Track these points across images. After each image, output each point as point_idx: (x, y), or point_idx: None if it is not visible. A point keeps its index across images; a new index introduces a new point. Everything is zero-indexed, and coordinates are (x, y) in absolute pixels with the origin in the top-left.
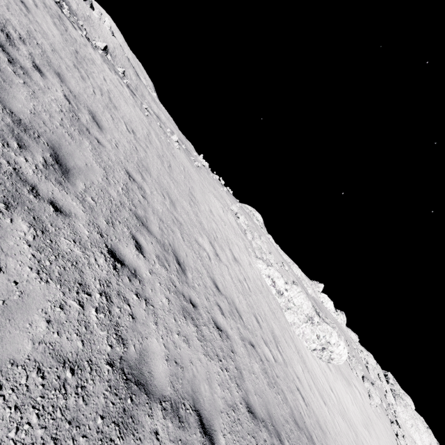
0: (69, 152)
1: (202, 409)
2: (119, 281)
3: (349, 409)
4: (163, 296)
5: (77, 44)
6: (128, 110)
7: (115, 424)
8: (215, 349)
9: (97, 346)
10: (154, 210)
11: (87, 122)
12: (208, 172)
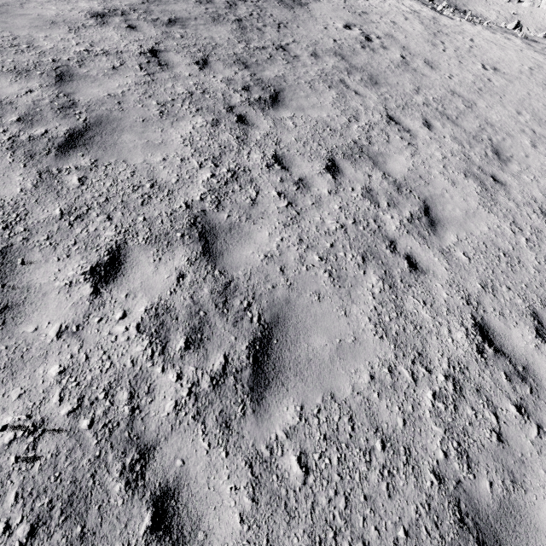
0: (384, 78)
1: (436, 210)
2: (387, 127)
3: None
4: (438, 153)
5: (444, 28)
6: (501, 55)
7: (342, 153)
8: (516, 219)
9: (350, 134)
10: (479, 116)
11: (418, 67)
12: None
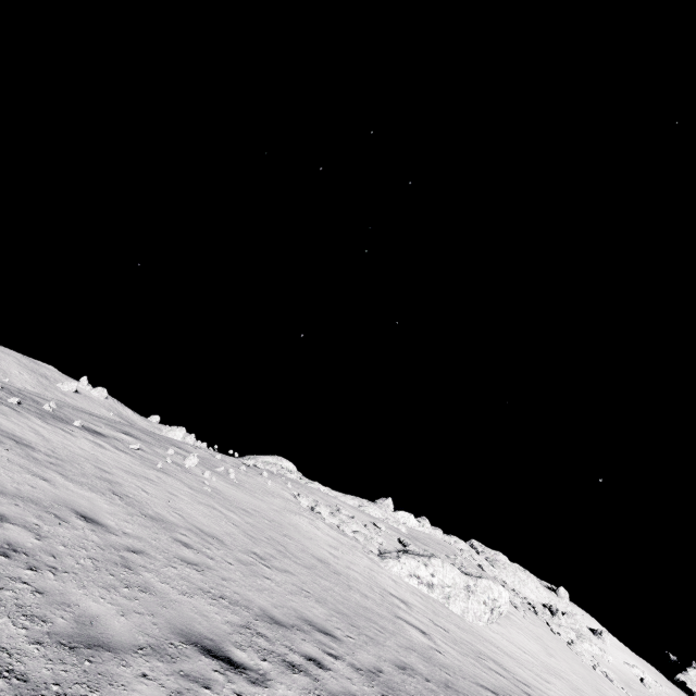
0: None
1: None
2: None
3: (537, 653)
4: None
5: (75, 465)
6: (195, 510)
7: None
8: None
9: None
10: (438, 682)
11: (348, 655)
12: (231, 464)
